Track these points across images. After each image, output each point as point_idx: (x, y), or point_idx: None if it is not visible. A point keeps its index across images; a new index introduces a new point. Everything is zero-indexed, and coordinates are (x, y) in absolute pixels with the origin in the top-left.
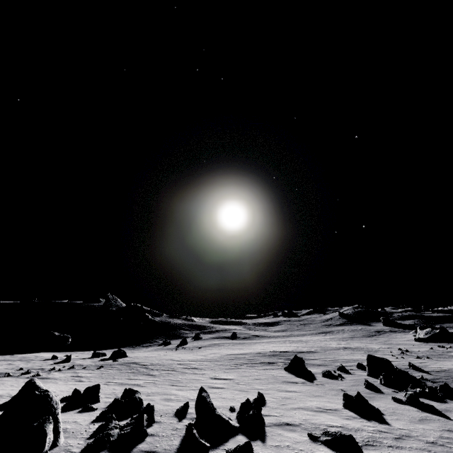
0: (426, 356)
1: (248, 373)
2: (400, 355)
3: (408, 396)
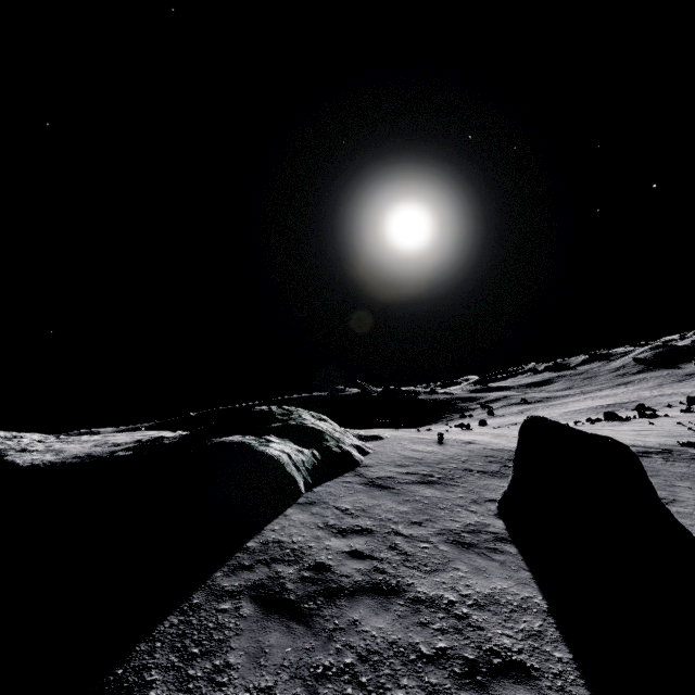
0: None
1: None
2: None
3: None
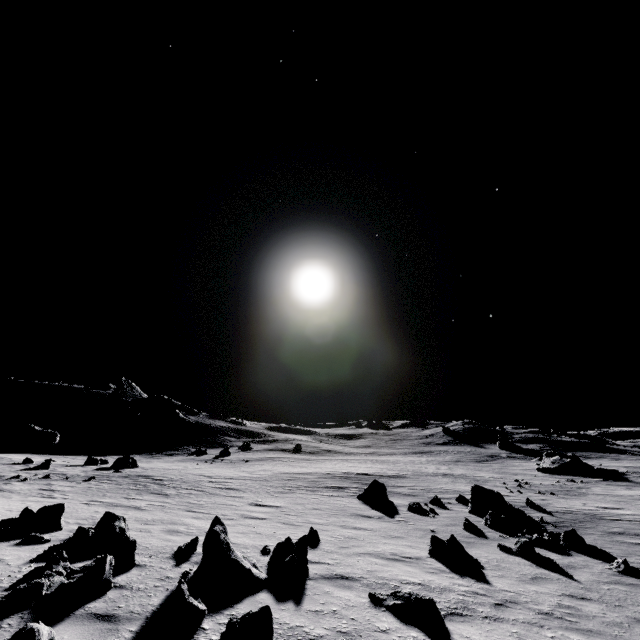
0: (550, 491)
1: (306, 500)
2: (516, 488)
3: (521, 545)
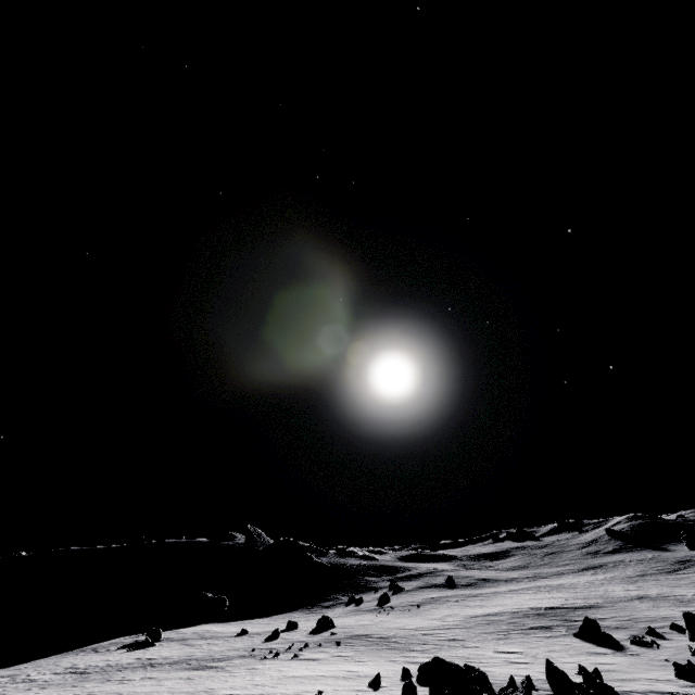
0: None
1: (532, 643)
2: None
3: None
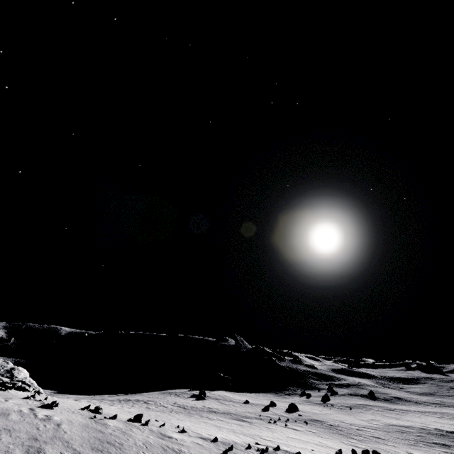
0: None
1: (433, 453)
2: None
3: None
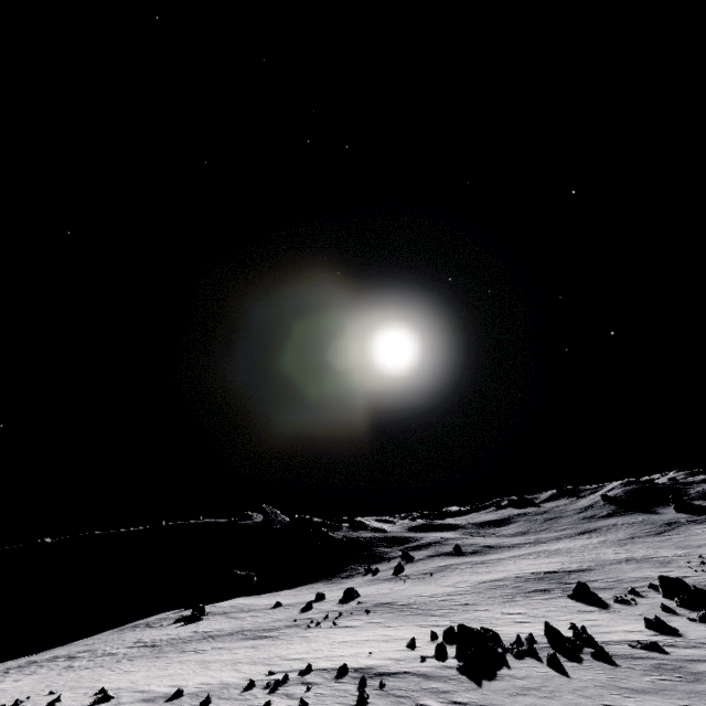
0: None
1: (533, 605)
2: (700, 567)
3: (700, 616)
